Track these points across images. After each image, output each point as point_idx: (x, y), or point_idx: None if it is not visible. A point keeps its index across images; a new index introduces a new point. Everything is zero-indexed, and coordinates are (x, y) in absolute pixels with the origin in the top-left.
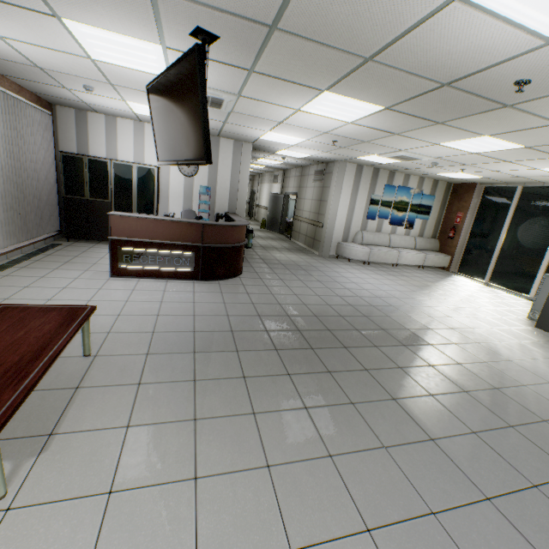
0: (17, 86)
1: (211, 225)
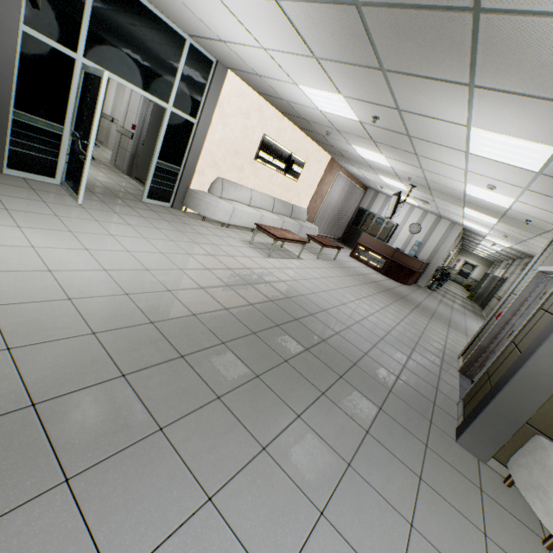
0: (359, 181)
1: (399, 251)
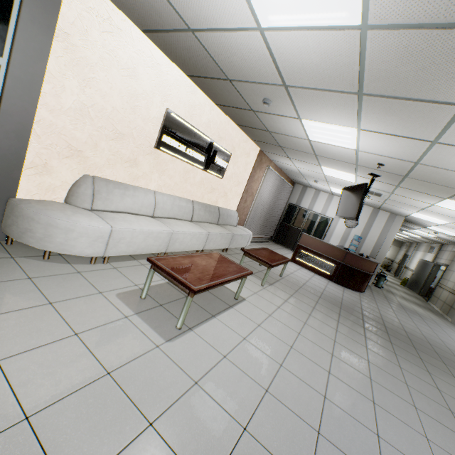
0: (287, 177)
1: (351, 254)
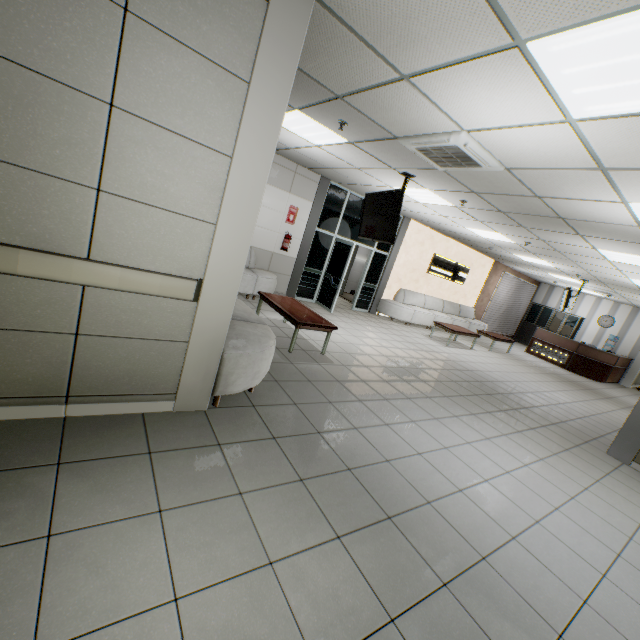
0: (528, 277)
1: (584, 345)
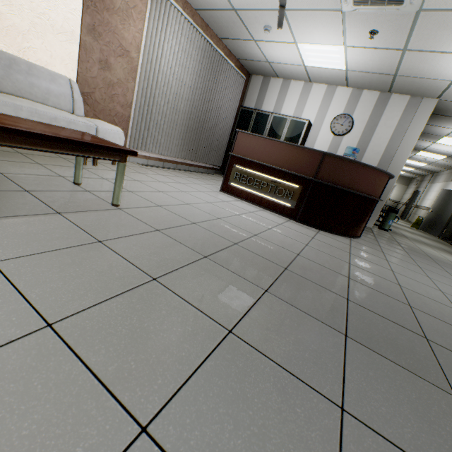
0: (228, 51)
1: (333, 157)
